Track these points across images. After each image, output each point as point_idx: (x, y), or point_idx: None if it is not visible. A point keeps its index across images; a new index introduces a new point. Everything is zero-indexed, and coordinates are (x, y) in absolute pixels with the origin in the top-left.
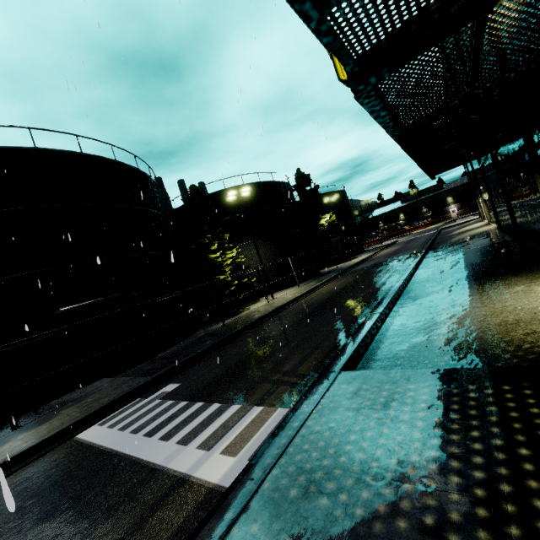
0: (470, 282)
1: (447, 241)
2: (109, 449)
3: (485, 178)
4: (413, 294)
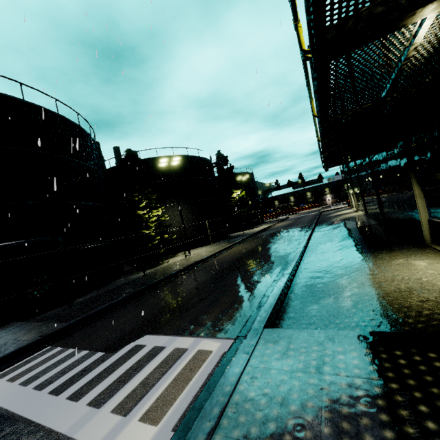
0: (357, 253)
1: (328, 221)
2: (4, 410)
3: (359, 176)
4: (311, 260)
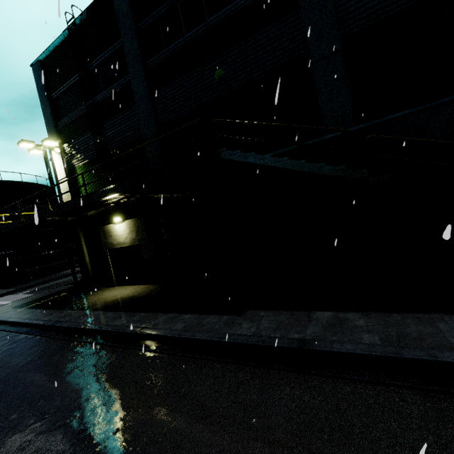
0: None
1: None
2: None
3: None
4: None
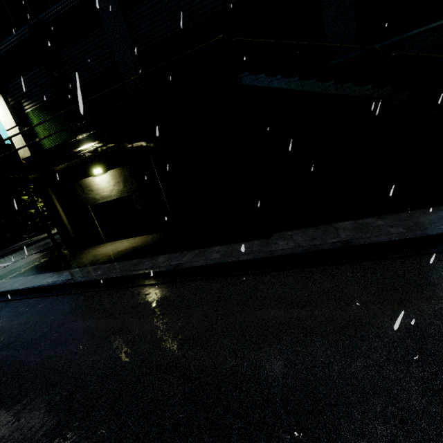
0: None
1: None
2: None
3: None
4: None
